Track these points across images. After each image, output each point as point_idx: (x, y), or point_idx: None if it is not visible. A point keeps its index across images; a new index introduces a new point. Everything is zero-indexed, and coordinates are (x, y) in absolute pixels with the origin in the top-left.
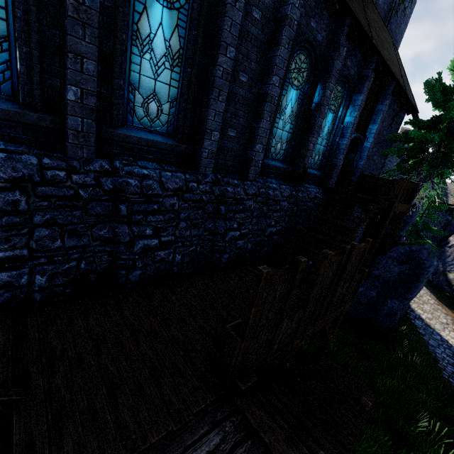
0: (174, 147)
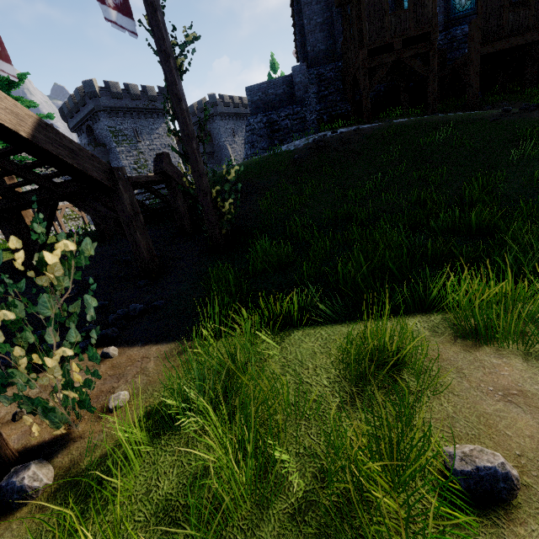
0: (475, 12)
